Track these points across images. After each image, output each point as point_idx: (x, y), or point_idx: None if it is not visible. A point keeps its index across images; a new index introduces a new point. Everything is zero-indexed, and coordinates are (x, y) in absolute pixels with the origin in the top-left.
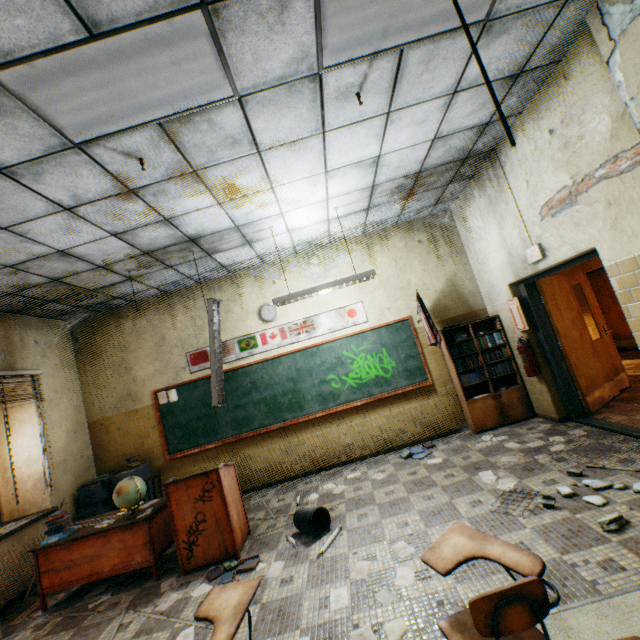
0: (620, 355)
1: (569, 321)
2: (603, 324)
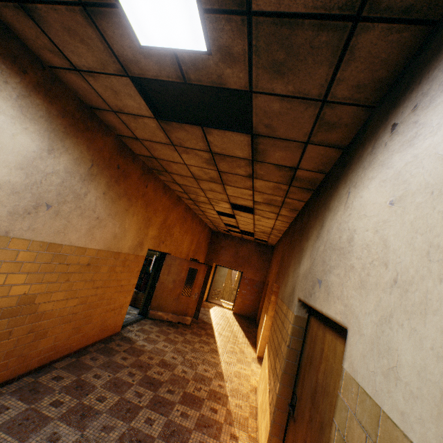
0: (251, 328)
1: (172, 279)
2: (198, 293)
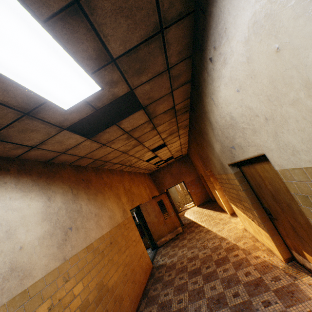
0: (213, 205)
1: (153, 216)
2: (172, 211)
